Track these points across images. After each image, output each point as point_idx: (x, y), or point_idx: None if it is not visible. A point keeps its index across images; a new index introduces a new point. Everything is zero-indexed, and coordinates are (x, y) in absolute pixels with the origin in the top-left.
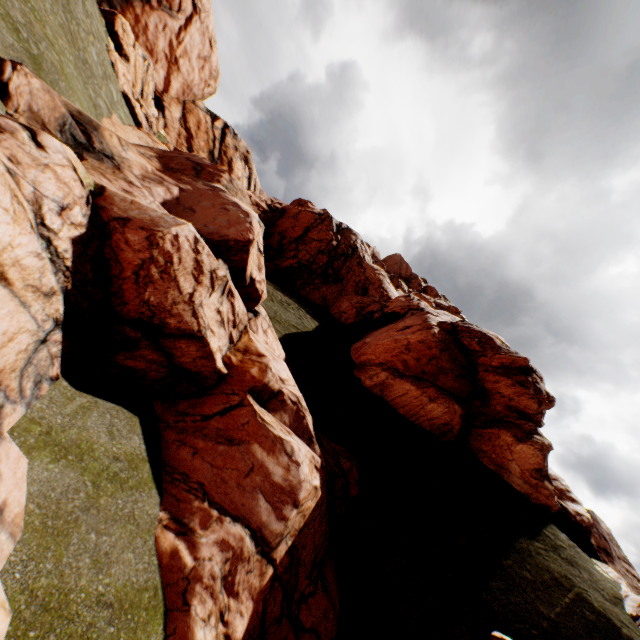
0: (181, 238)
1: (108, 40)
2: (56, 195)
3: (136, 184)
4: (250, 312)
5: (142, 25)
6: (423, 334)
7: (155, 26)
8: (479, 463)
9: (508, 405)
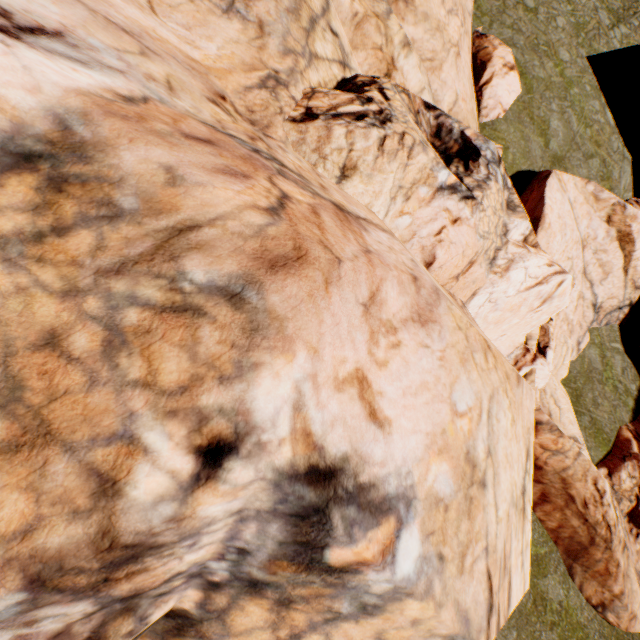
0: None
1: None
2: None
3: None
4: None
5: None
6: None
7: None
8: None
9: None
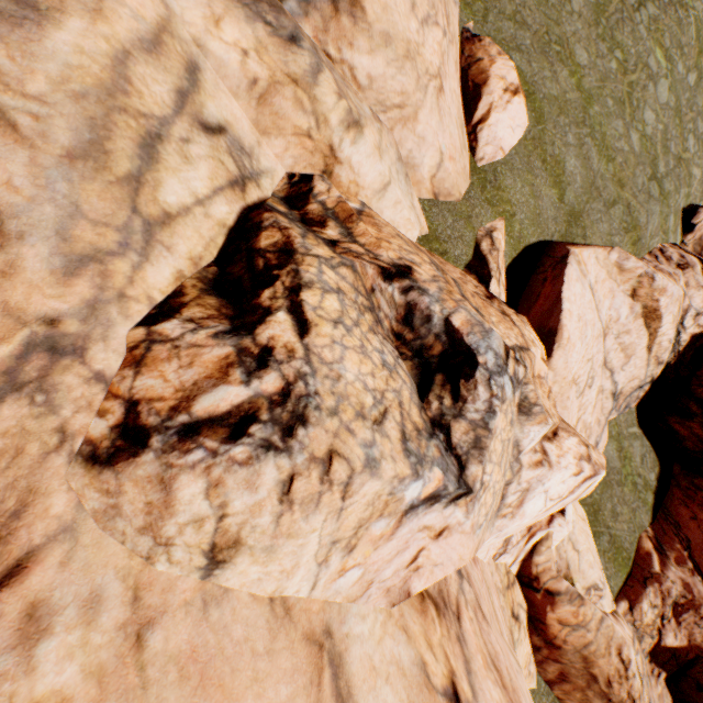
0: None
1: None
2: (697, 305)
3: None
4: None
5: None
6: None
7: None
8: None
9: None
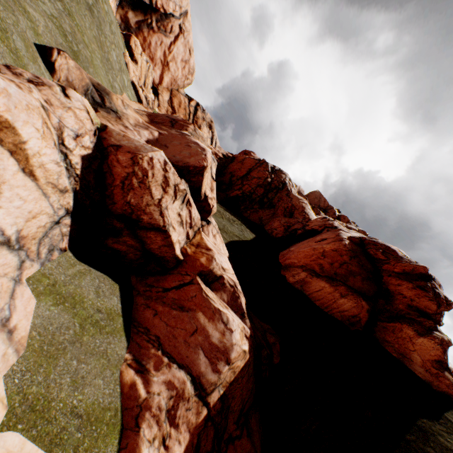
0: (155, 160)
1: (125, 51)
2: (74, 127)
3: (130, 128)
4: (204, 221)
5: (147, 43)
6: (336, 244)
7: (155, 43)
8: (383, 350)
9: (409, 305)
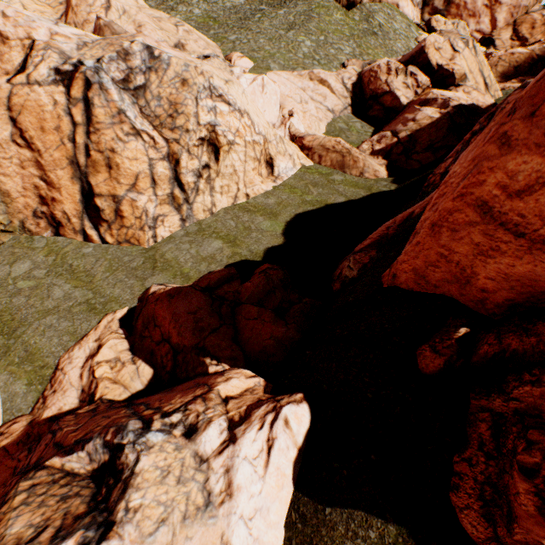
0: (381, 65)
1: (423, 35)
2: (348, 77)
3: None
4: (451, 87)
5: (461, 7)
6: None
7: None
8: None
9: None
